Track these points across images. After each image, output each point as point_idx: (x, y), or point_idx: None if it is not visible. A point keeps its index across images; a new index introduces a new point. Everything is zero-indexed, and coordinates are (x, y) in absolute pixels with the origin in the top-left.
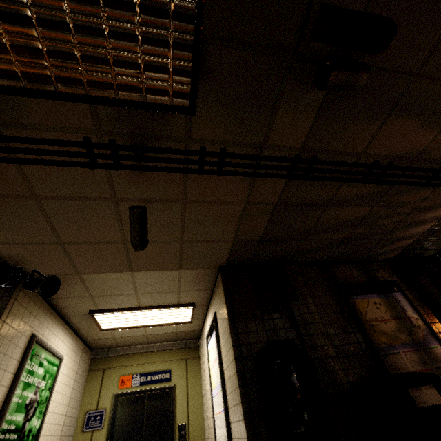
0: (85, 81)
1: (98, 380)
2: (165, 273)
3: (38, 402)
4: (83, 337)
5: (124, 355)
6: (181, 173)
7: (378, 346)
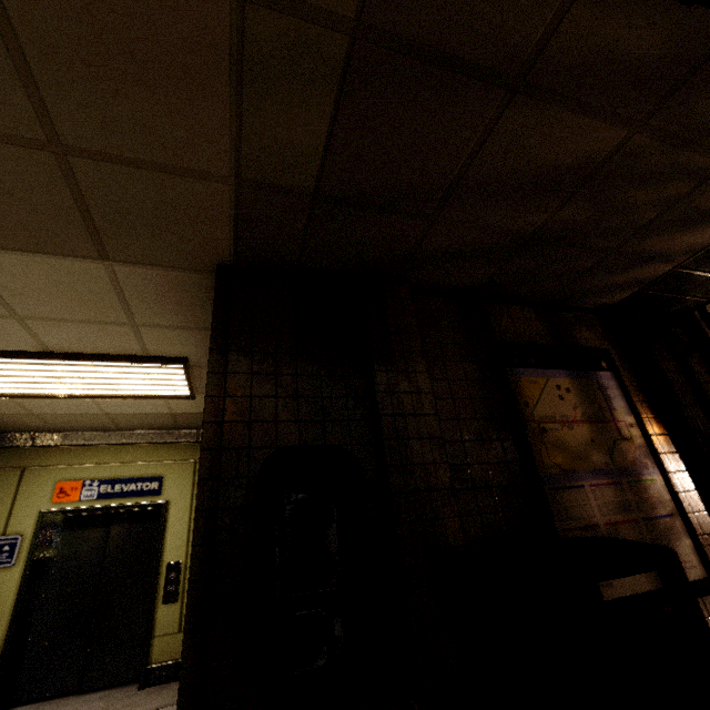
0: None
1: (9, 485)
2: (65, 264)
3: None
4: None
5: (69, 447)
6: None
7: (545, 471)
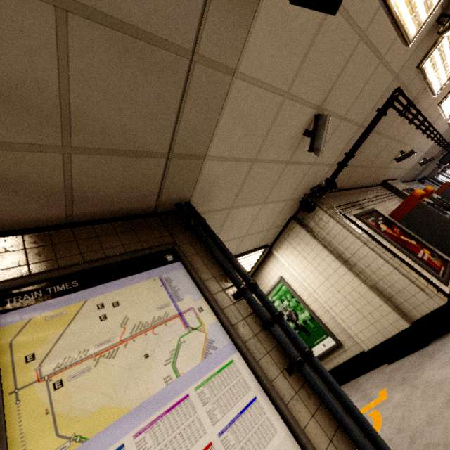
0: None
1: None
2: None
3: None
4: None
5: None
6: None
7: None
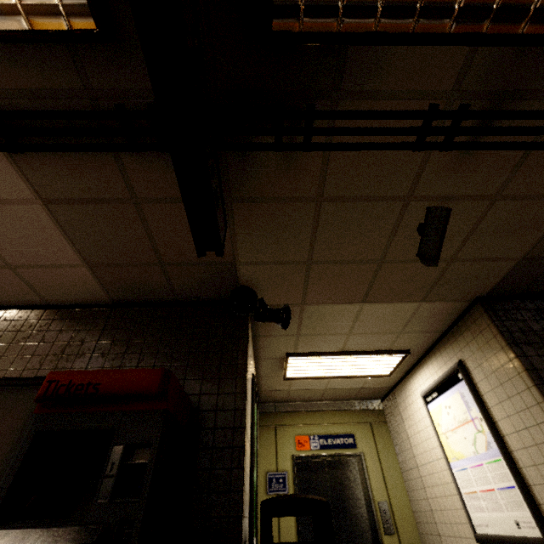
0: (495, 10)
1: (271, 437)
2: (401, 306)
3: None
4: (258, 387)
5: (294, 412)
6: (531, 150)
7: None
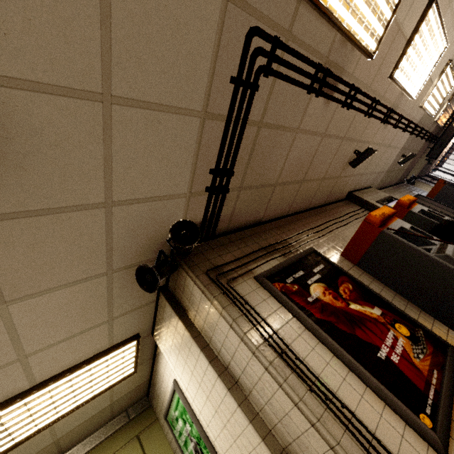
0: None
1: None
2: None
3: None
4: None
5: None
6: None
7: None
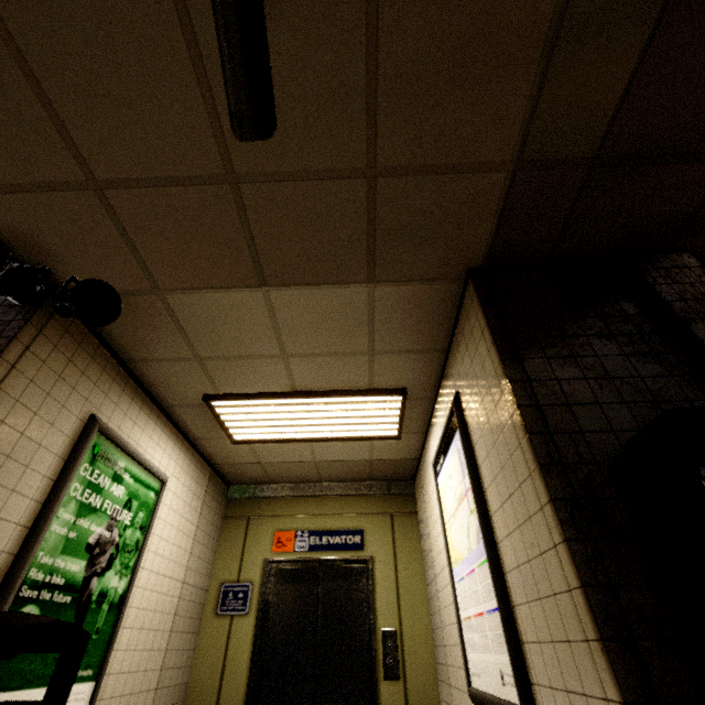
0: None
1: (239, 533)
2: (338, 293)
3: (119, 547)
4: (209, 458)
5: (280, 498)
6: None
7: None
